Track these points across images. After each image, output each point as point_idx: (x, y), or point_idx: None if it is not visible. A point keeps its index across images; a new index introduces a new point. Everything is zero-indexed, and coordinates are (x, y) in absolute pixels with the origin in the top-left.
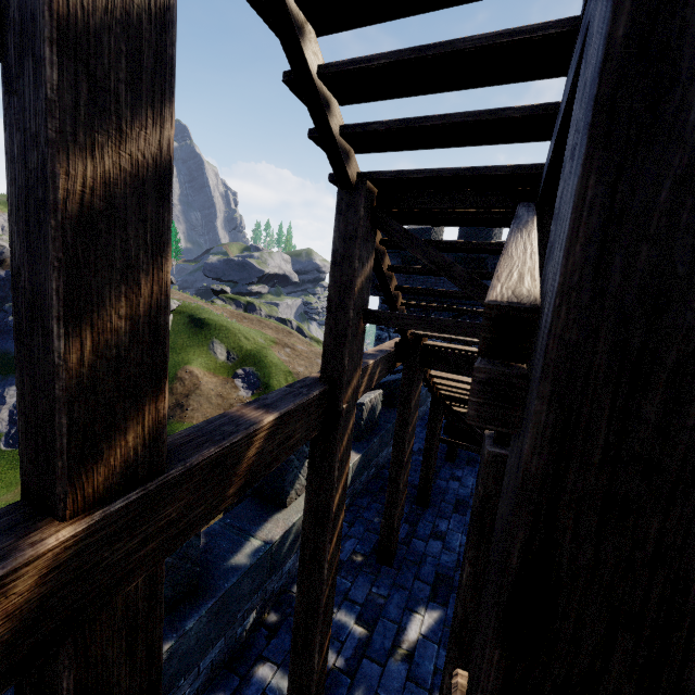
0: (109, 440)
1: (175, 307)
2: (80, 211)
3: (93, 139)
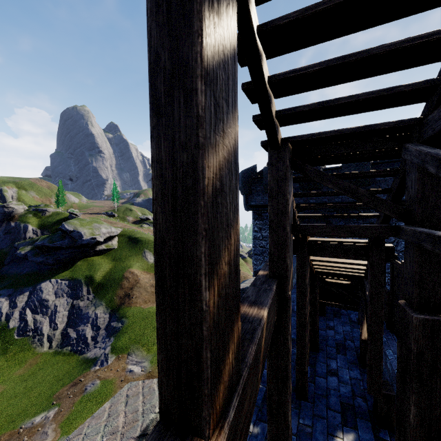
0: (223, 361)
1: (119, 232)
2: (212, 191)
3: (215, 139)
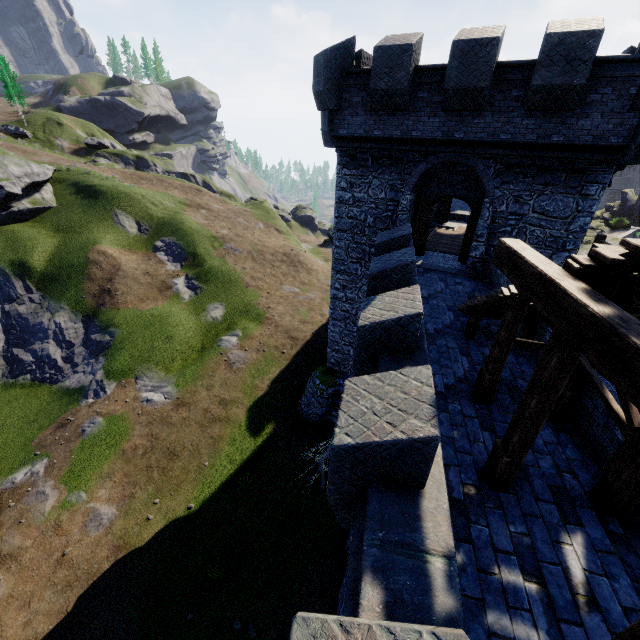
0: None
1: (50, 175)
2: None
3: None
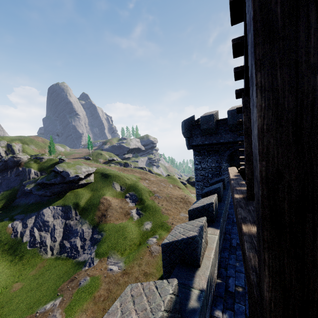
0: None
1: (94, 171)
2: None
3: None
